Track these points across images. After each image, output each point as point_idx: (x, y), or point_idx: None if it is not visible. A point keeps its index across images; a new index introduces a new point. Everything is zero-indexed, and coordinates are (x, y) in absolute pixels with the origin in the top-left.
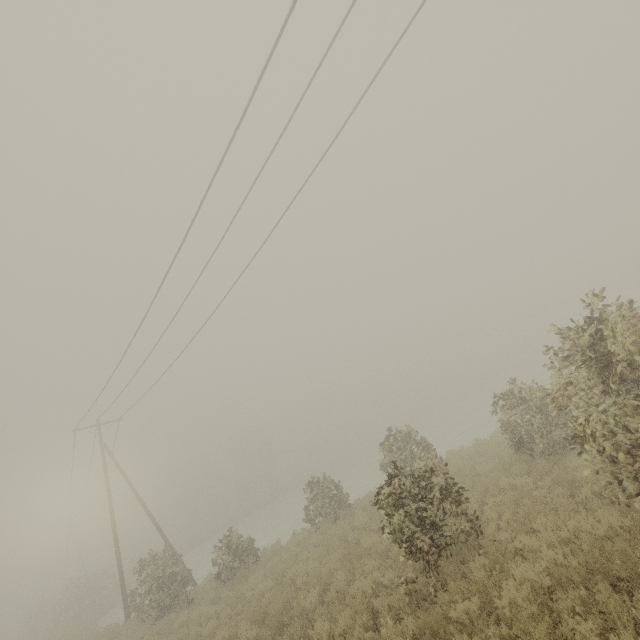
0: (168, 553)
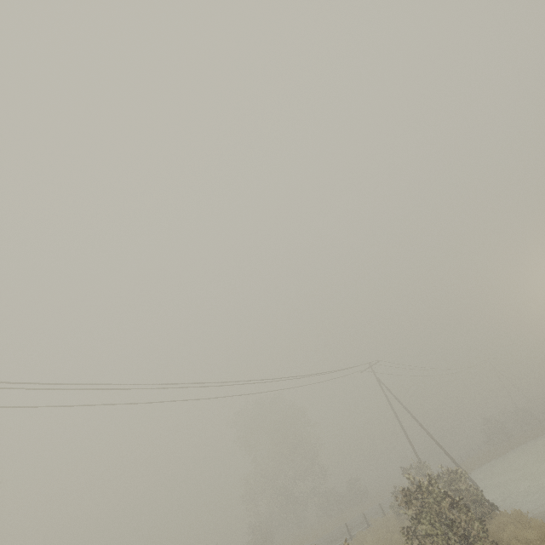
0: (416, 468)
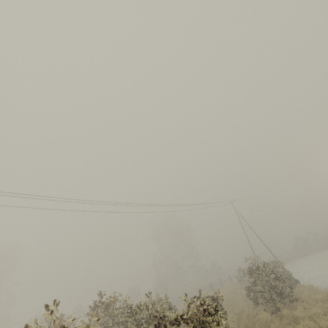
0: (252, 259)
